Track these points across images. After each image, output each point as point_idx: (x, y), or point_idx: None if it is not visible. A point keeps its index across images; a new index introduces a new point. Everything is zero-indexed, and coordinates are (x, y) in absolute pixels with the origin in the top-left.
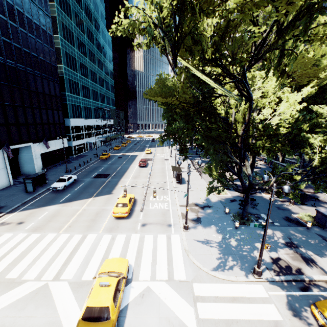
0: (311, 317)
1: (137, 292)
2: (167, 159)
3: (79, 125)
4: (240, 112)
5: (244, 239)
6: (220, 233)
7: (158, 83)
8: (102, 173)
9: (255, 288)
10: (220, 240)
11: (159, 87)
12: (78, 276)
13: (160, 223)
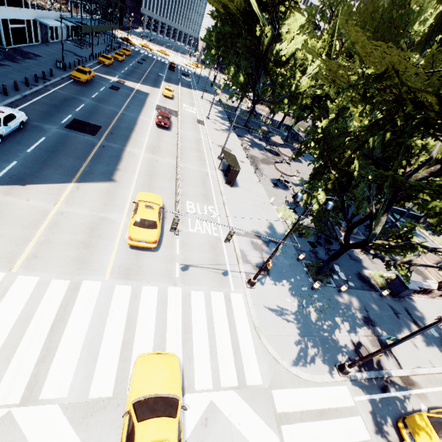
0: (392, 429)
1: (196, 416)
2: (202, 122)
3: None
4: None
5: (324, 310)
6: (295, 296)
7: None
8: (84, 121)
9: (341, 393)
10: (296, 310)
11: None
12: (80, 388)
13: (211, 267)
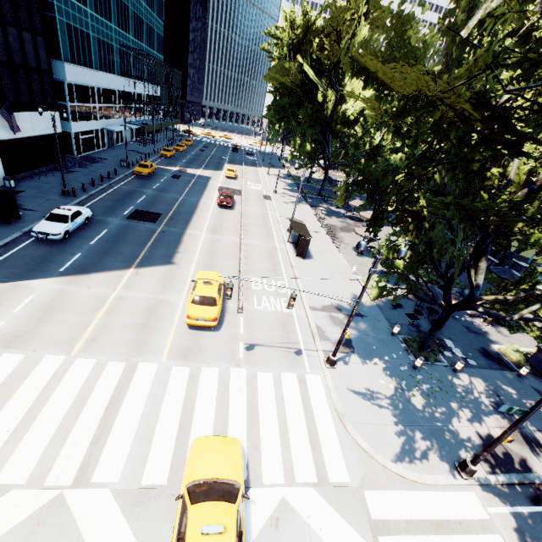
0: None
1: (264, 515)
2: (268, 197)
3: (86, 85)
4: None
5: (432, 394)
6: (390, 377)
7: (394, 24)
8: (145, 211)
9: (466, 501)
10: (393, 393)
11: (391, 39)
12: (132, 473)
13: (281, 346)
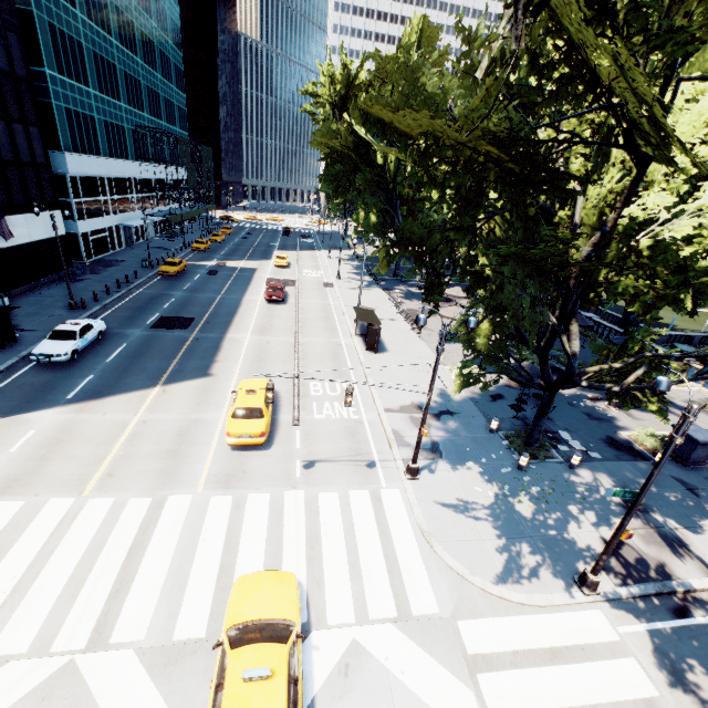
0: (707, 679)
1: (330, 661)
2: (330, 285)
3: (93, 176)
4: (588, 194)
5: (543, 497)
6: (489, 482)
7: (403, 74)
8: (173, 317)
9: (589, 622)
10: (493, 502)
11: (404, 89)
12: (161, 628)
13: (349, 459)
